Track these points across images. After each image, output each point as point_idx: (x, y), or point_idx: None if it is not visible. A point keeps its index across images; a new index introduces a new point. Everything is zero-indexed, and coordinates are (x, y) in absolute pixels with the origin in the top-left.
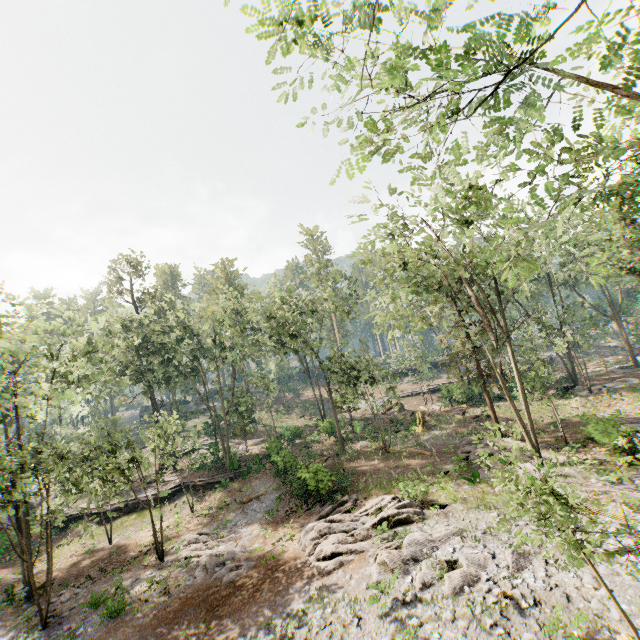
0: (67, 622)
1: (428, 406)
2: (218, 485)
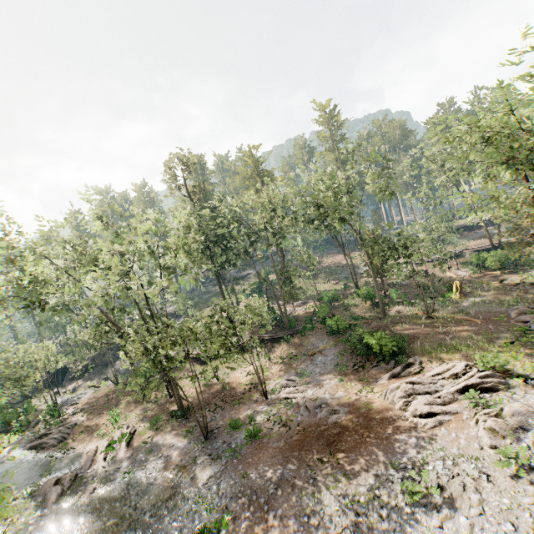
0: (220, 438)
1: (452, 272)
2: (282, 340)
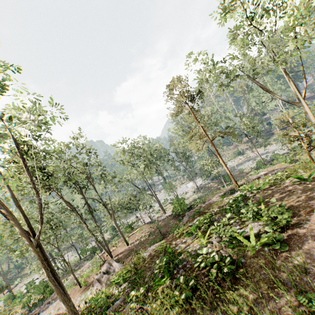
0: None
1: None
2: None
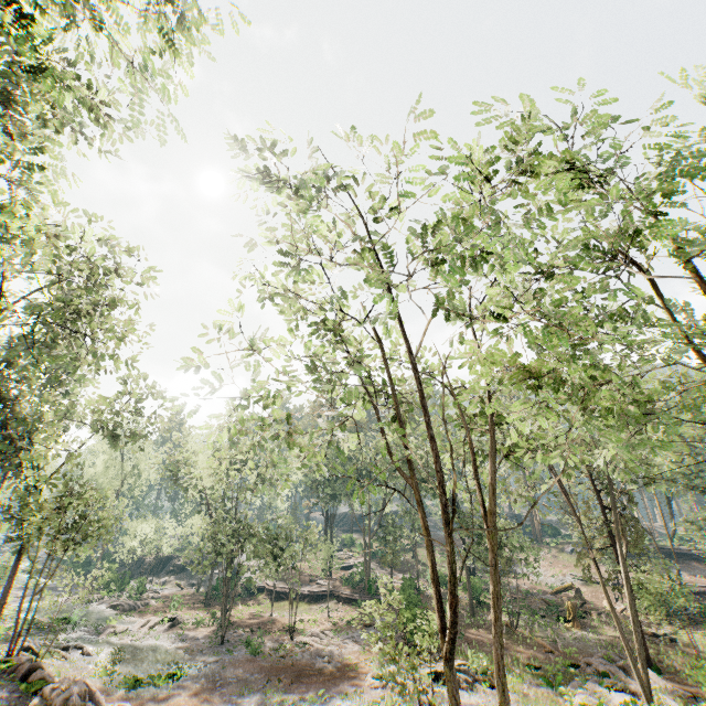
0: (232, 647)
1: (616, 604)
2: (354, 602)
